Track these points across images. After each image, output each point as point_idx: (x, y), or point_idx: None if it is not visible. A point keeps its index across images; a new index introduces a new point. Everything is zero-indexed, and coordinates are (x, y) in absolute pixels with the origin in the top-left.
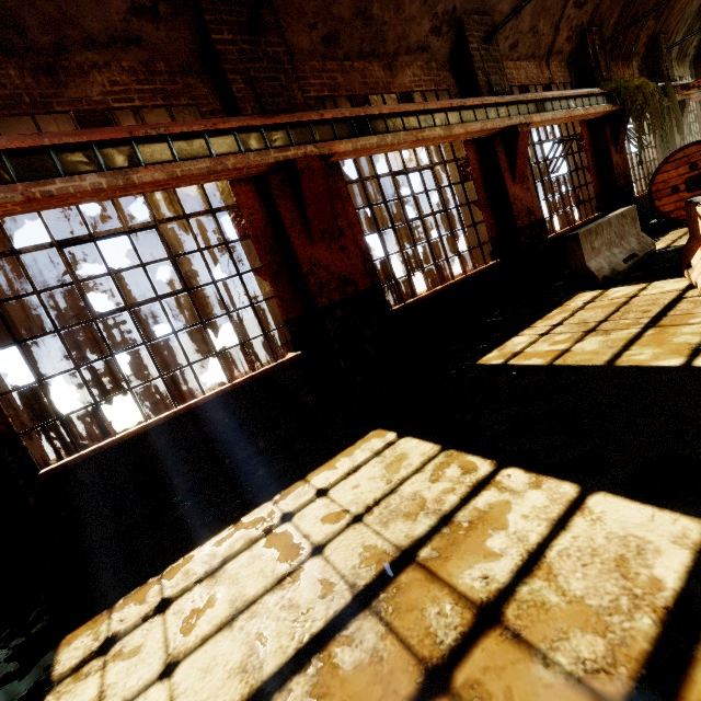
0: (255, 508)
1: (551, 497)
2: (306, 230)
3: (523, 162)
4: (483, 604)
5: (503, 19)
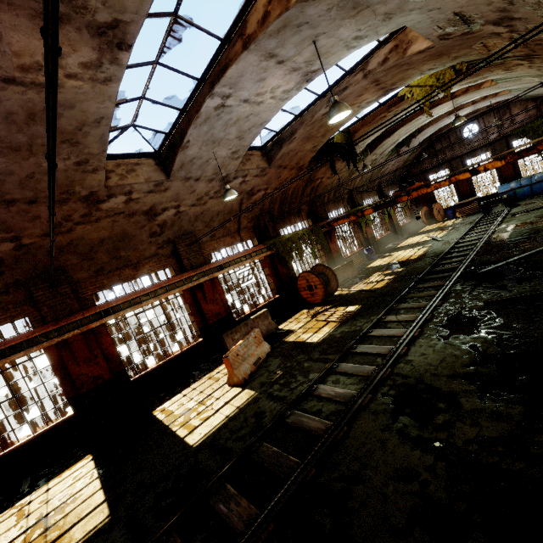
0: (23, 499)
1: (93, 491)
2: (76, 361)
3: (210, 295)
4: (49, 527)
5: (201, 231)
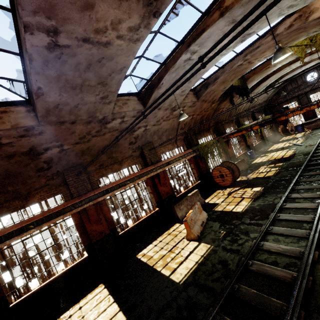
0: (65, 313)
1: (114, 312)
2: (90, 222)
3: (163, 180)
4: None
5: (156, 141)
